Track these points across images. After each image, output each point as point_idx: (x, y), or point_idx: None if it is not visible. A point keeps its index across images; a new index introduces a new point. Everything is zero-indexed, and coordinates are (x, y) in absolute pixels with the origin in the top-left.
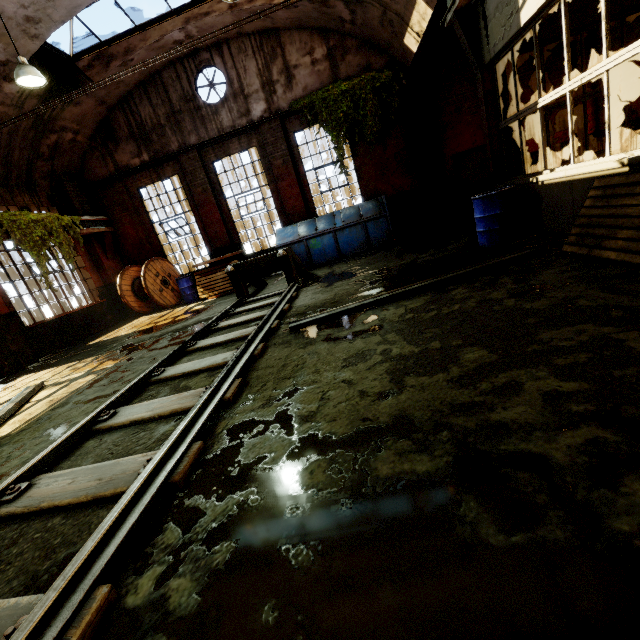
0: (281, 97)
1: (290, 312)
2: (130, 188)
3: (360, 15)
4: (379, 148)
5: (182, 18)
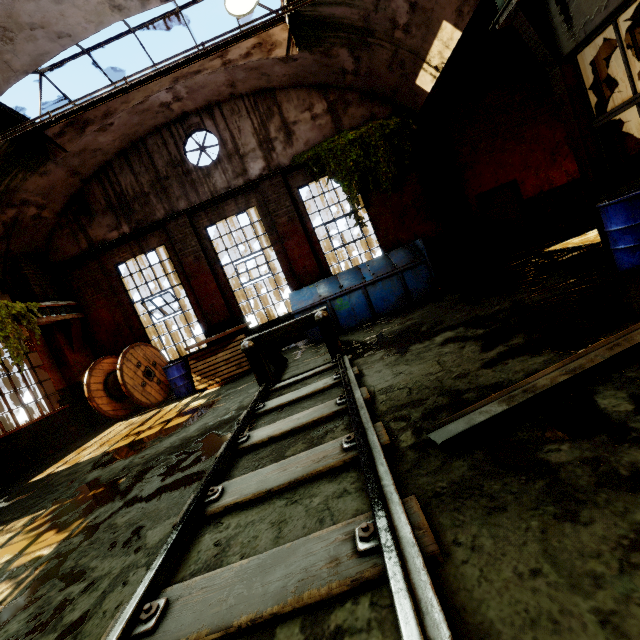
0: (281, 154)
1: (380, 402)
2: (106, 265)
3: (365, 62)
4: (394, 196)
5: (170, 78)
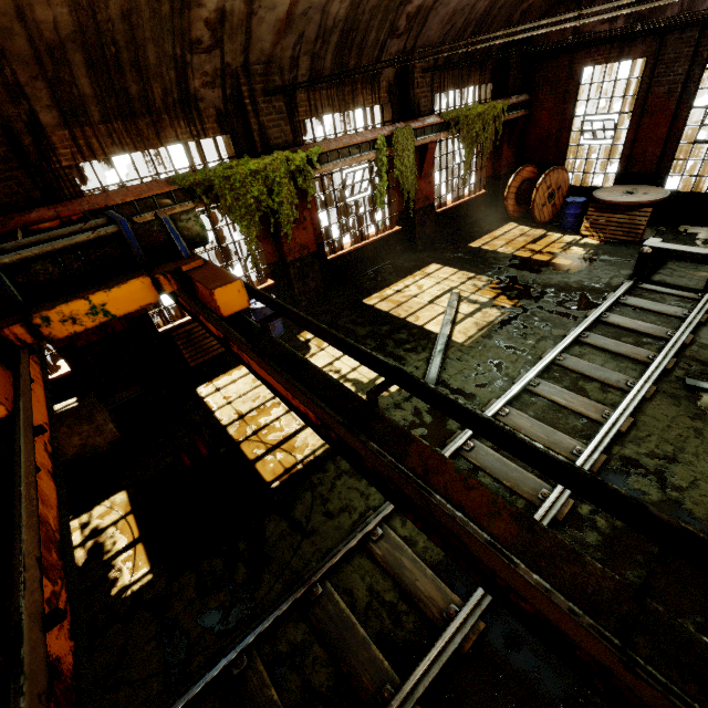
0: None
1: (690, 350)
2: (574, 65)
3: None
4: None
5: None
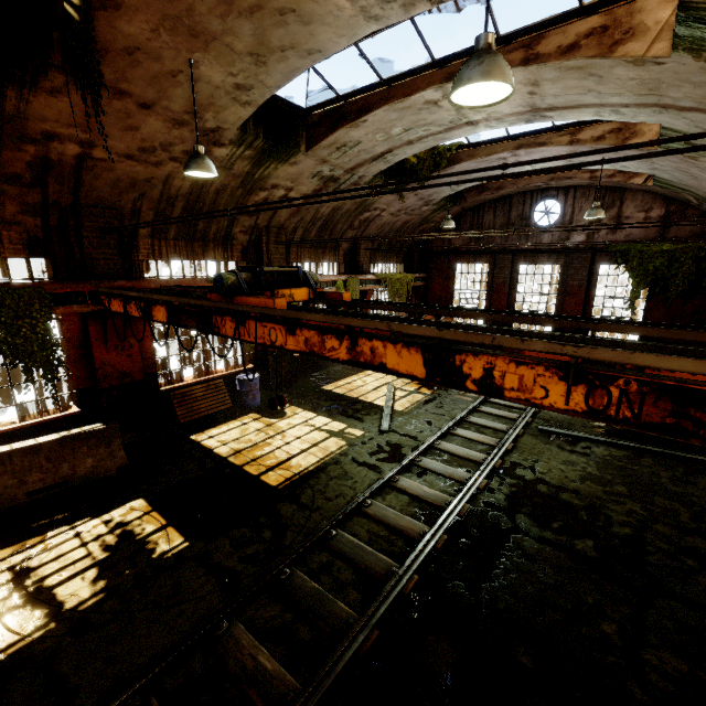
0: (602, 236)
1: (539, 414)
2: (451, 262)
3: None
4: (678, 301)
5: (549, 177)
